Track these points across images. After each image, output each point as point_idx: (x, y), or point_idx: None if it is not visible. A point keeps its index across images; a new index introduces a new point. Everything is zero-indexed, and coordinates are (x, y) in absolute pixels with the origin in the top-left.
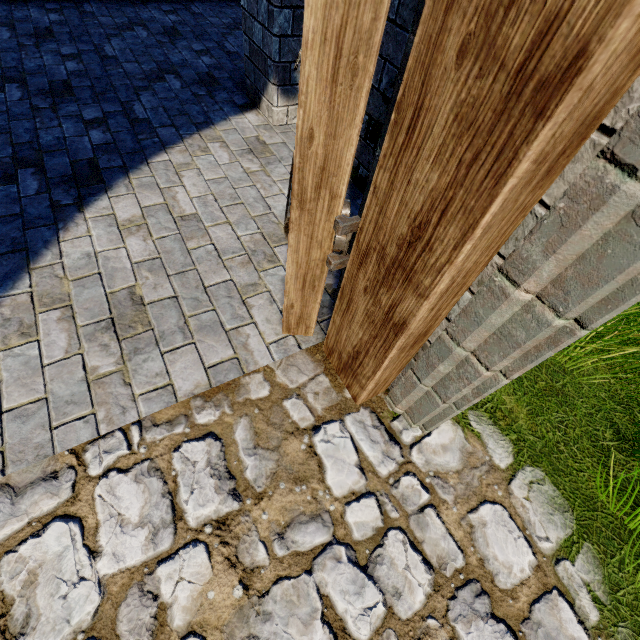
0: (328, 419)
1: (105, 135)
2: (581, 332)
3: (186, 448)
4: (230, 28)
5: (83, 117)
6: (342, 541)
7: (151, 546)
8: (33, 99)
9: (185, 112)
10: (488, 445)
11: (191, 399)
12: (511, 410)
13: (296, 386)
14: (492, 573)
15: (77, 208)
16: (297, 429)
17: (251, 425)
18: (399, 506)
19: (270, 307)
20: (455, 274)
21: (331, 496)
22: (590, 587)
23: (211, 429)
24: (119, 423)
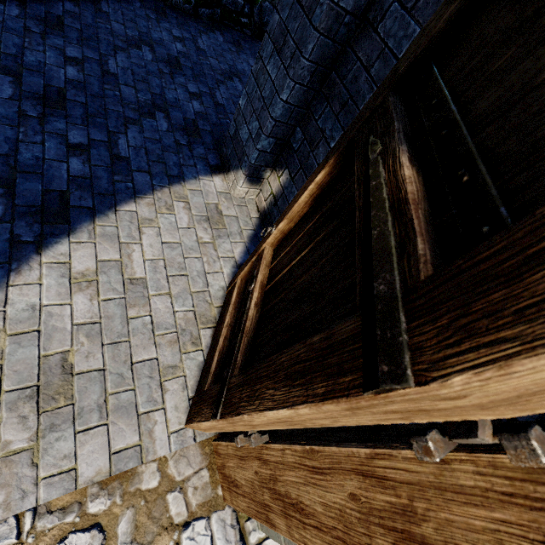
0: (198, 515)
1: (84, 166)
2: None
3: (71, 539)
4: (225, 76)
5: (68, 139)
6: None
7: None
8: (23, 102)
9: (163, 160)
10: None
11: (89, 485)
12: None
13: (182, 479)
14: None
15: (36, 248)
16: (171, 524)
17: (134, 517)
18: None
19: (182, 393)
20: None
21: None
22: None
23: (99, 520)
24: (15, 509)
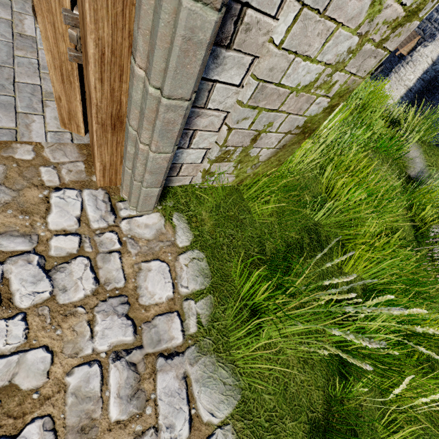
0: (70, 187)
1: None
2: (163, 100)
3: None
4: None
5: None
6: (39, 253)
7: None
8: None
9: None
10: (178, 233)
11: None
12: (203, 220)
13: (56, 162)
14: (139, 295)
15: None
16: (42, 185)
17: (5, 171)
18: (95, 246)
19: None
20: (97, 40)
21: (46, 228)
22: (199, 316)
23: None
24: None
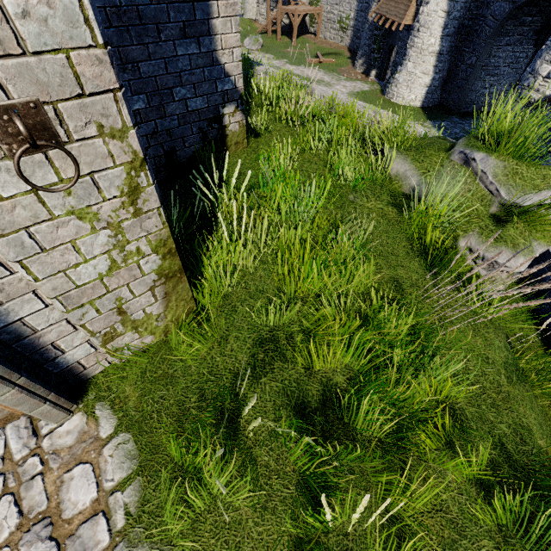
0: None
1: None
2: None
3: None
4: None
5: None
6: None
7: None
8: None
9: None
10: (101, 424)
11: None
12: (127, 396)
13: None
14: (63, 510)
15: None
16: None
17: None
18: (18, 478)
19: None
20: None
21: None
22: (128, 506)
23: None
24: None
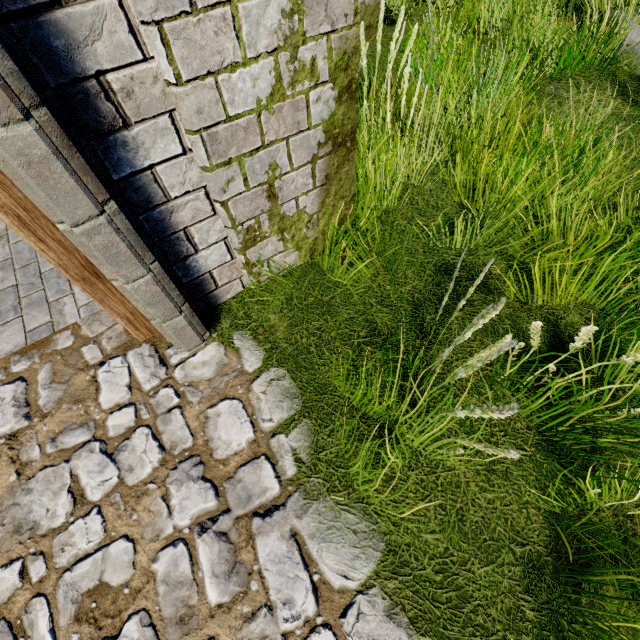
0: (114, 355)
1: None
2: (75, 230)
3: (0, 390)
4: None
5: None
6: (99, 439)
7: None
8: None
9: None
10: (243, 356)
11: (12, 356)
12: (273, 326)
13: (95, 335)
14: (213, 449)
15: None
16: (87, 366)
17: (52, 368)
18: (152, 410)
19: None
20: (2, 209)
21: (100, 409)
22: (296, 451)
23: (21, 375)
24: None
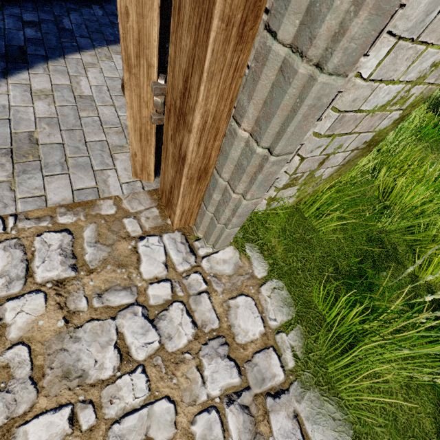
0: (151, 234)
1: (36, 33)
2: (271, 158)
3: (46, 235)
4: None
5: (22, 18)
6: (141, 304)
7: (5, 289)
8: None
9: (101, 31)
10: (253, 264)
11: (58, 207)
12: (274, 246)
13: (135, 211)
14: (235, 334)
15: (3, 75)
16: (128, 236)
17: (97, 229)
18: (185, 289)
19: (129, 162)
20: (203, 113)
21: (141, 278)
22: (294, 349)
23: (67, 227)
24: None
